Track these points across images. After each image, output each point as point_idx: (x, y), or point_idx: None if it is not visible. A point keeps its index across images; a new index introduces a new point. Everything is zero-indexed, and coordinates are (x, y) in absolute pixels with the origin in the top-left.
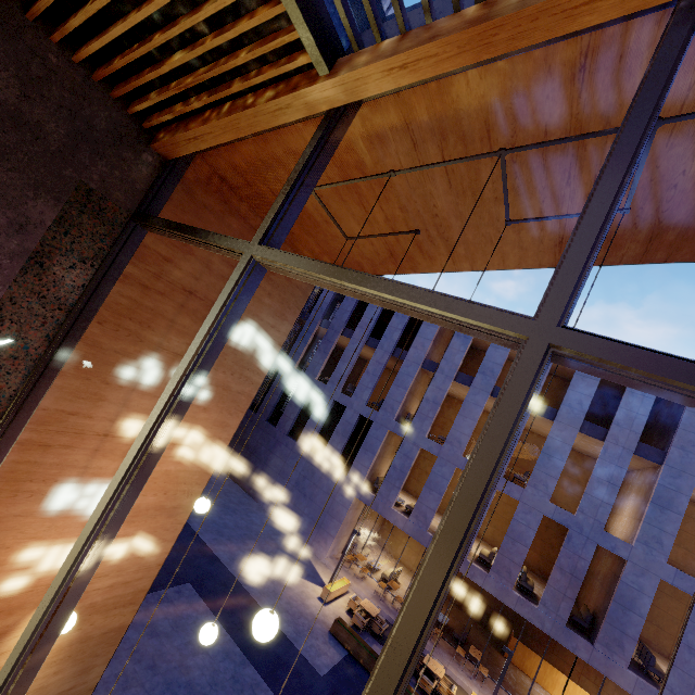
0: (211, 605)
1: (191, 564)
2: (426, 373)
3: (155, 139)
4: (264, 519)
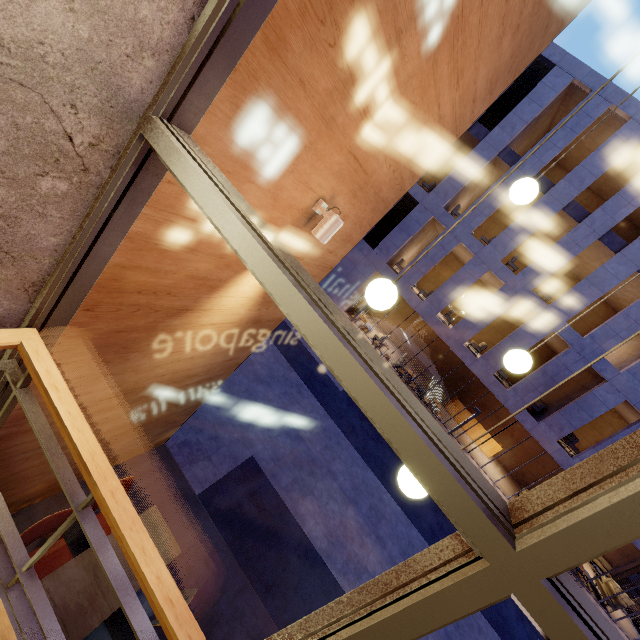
0: None
1: None
2: (494, 164)
3: None
4: None
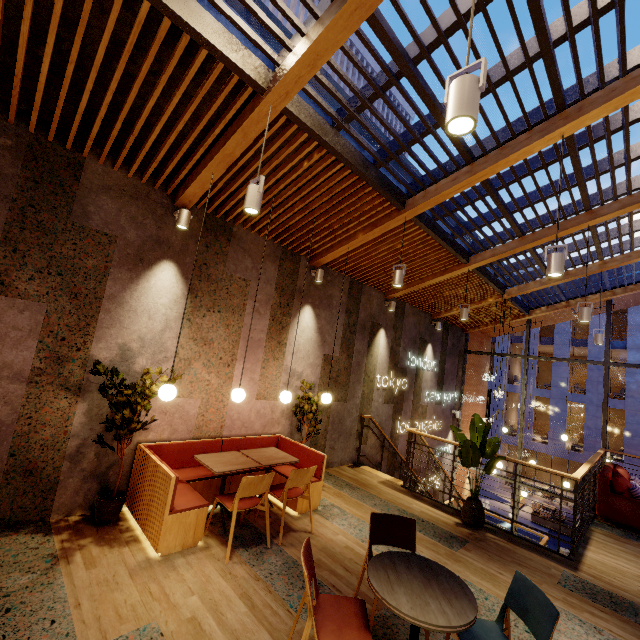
0: None
1: None
2: (513, 344)
3: (465, 330)
4: None
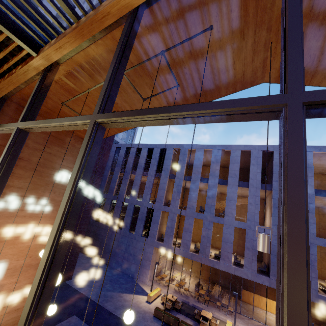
0: (88, 322)
1: (75, 305)
2: (172, 180)
3: None
4: (113, 273)
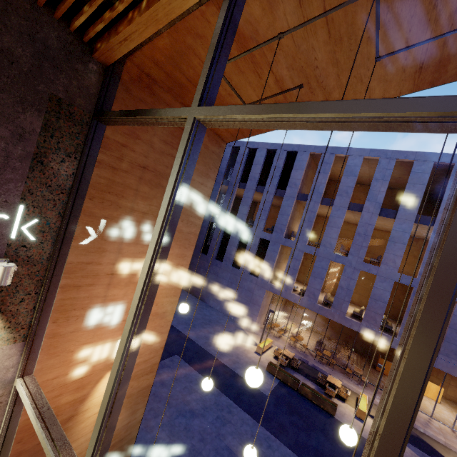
0: (192, 365)
1: (175, 344)
2: (300, 202)
3: (95, 50)
4: (211, 312)
